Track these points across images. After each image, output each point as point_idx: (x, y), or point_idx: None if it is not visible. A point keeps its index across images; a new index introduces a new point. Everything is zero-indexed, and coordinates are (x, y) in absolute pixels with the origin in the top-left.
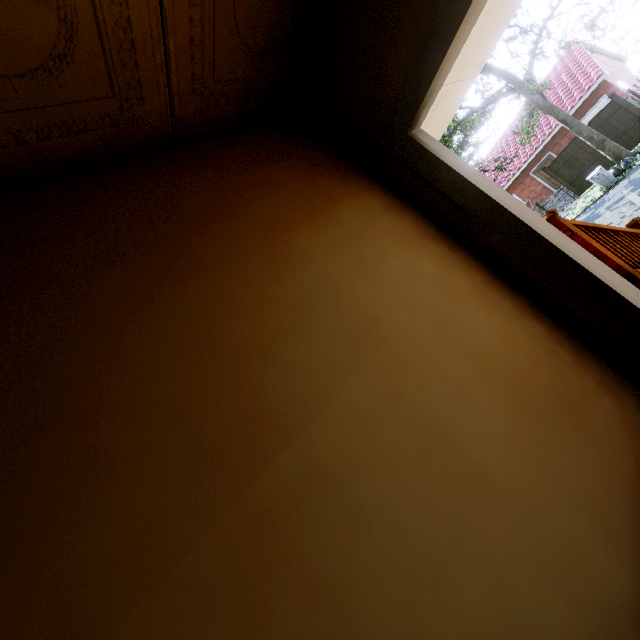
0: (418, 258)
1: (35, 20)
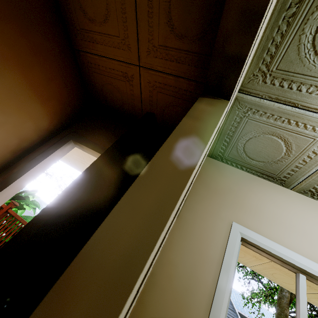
0: (5, 132)
1: (91, 10)
